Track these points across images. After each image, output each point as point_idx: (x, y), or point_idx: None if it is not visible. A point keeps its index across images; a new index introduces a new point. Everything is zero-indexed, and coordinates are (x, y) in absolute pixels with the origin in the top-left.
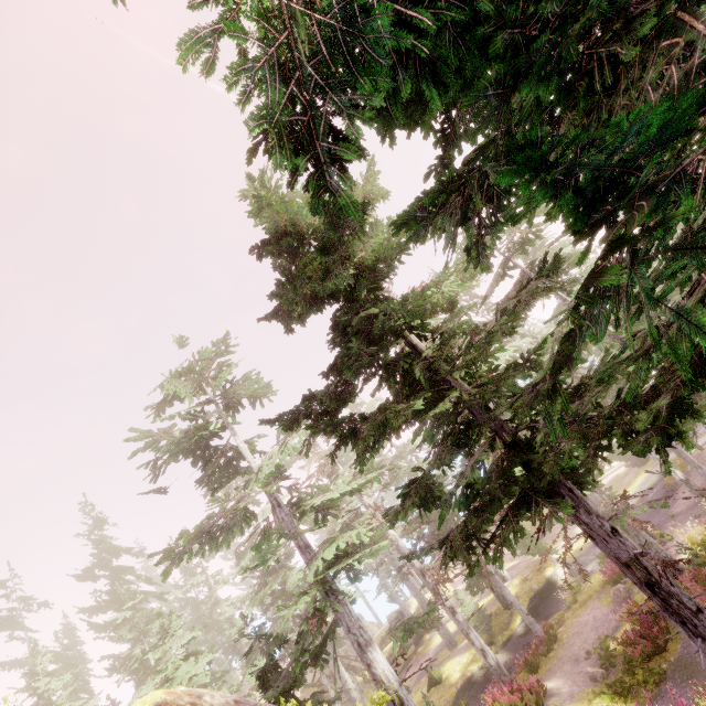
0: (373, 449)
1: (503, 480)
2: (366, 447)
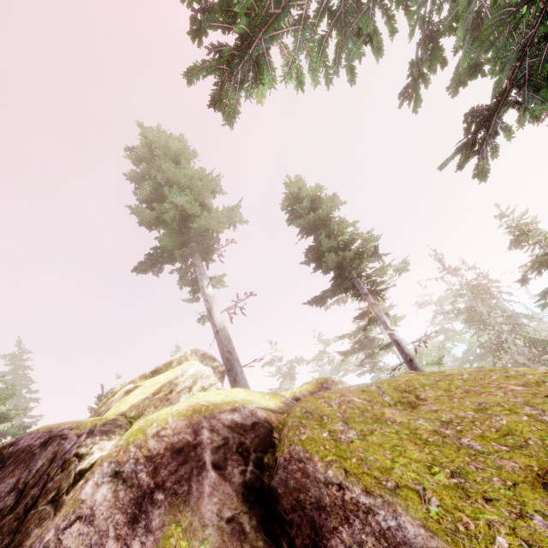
0: None
1: None
2: None
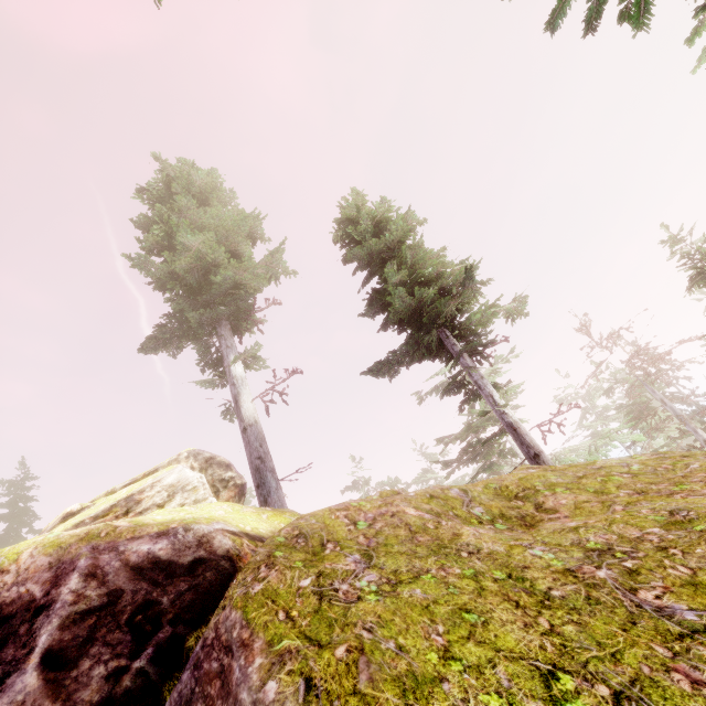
0: None
1: None
2: None
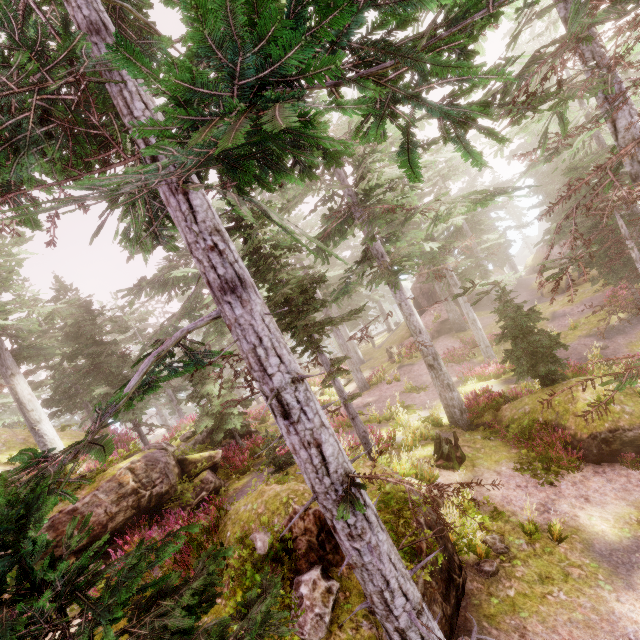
0: (36, 389)
1: (69, 401)
2: (34, 388)
